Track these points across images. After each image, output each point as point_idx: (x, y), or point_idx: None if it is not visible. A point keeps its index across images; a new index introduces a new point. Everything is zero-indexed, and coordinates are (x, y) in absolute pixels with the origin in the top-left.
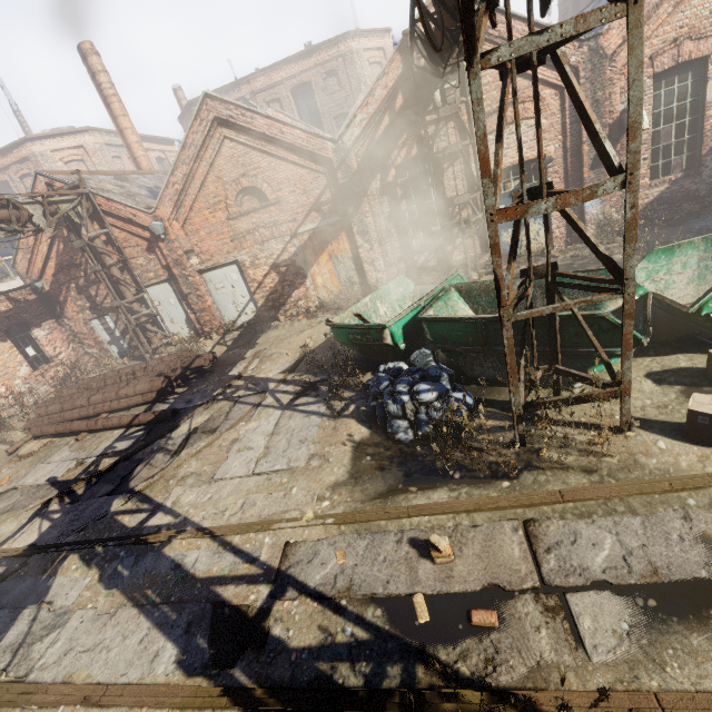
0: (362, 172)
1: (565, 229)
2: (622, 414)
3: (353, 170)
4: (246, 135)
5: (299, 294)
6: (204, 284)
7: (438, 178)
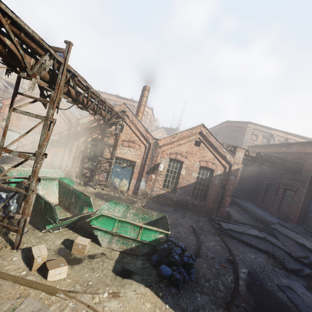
0: (80, 133)
1: (134, 188)
2: (16, 240)
3: (77, 130)
4: None
5: None
6: (1, 133)
7: (104, 149)
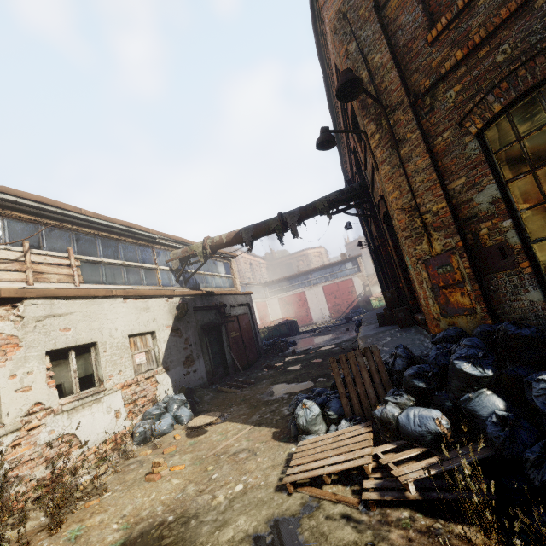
0: None
1: None
2: None
3: None
4: None
5: None
6: None
7: None
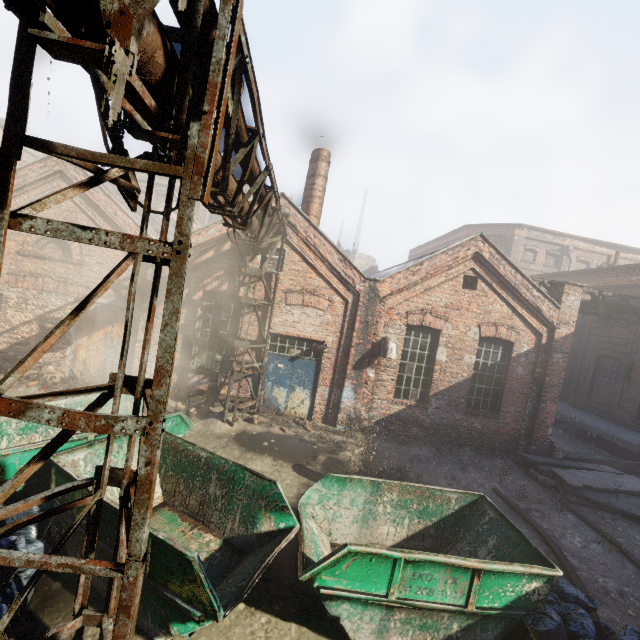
0: None
1: (325, 408)
2: None
3: (164, 274)
4: (83, 198)
5: (53, 357)
6: None
7: (238, 317)
